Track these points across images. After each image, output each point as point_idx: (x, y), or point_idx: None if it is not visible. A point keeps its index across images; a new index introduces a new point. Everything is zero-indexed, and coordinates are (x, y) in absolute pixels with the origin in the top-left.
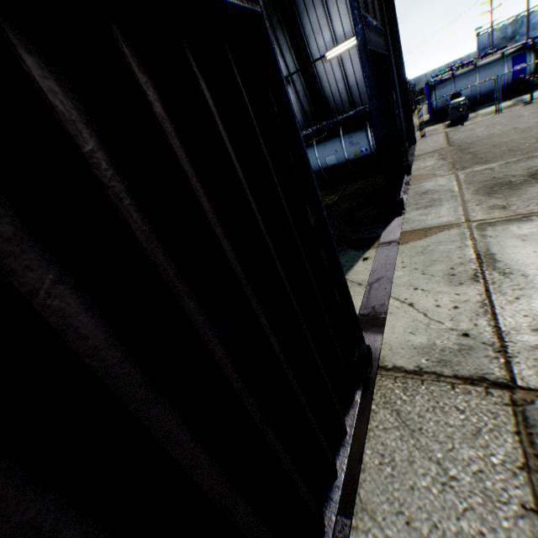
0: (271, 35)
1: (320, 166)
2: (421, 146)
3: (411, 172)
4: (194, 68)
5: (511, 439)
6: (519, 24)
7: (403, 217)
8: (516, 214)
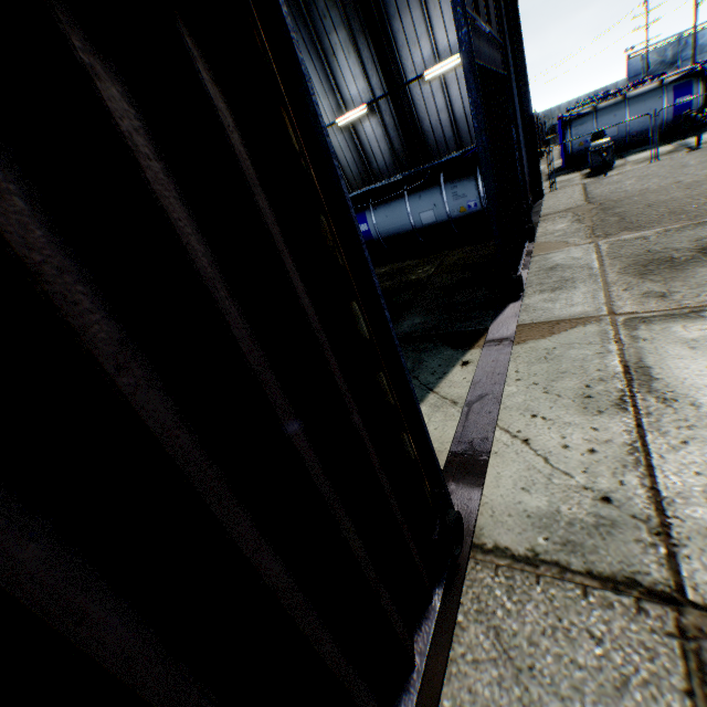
0: (287, 16)
1: (413, 224)
2: (550, 202)
3: (535, 238)
4: (82, 53)
5: (679, 704)
6: (682, 45)
7: (521, 302)
8: (681, 307)
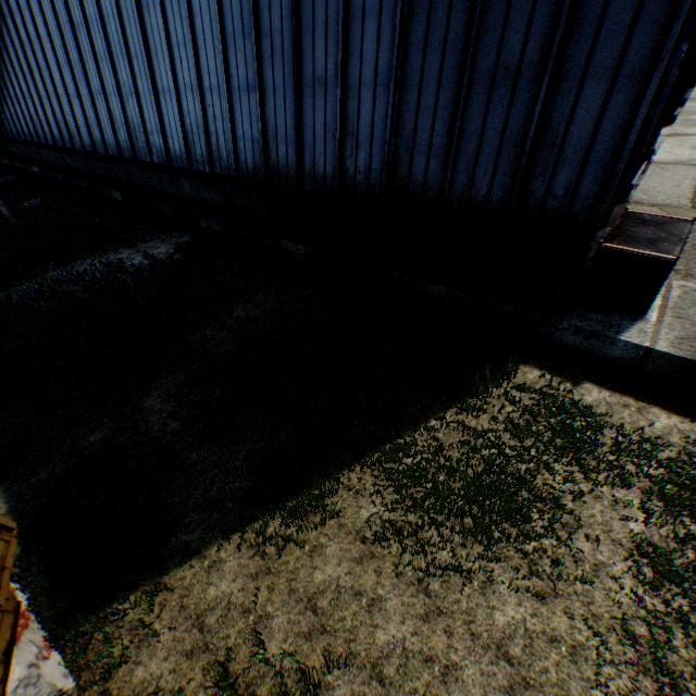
0: None
1: None
2: None
3: (681, 109)
4: None
5: (695, 171)
6: None
7: (670, 128)
8: None
